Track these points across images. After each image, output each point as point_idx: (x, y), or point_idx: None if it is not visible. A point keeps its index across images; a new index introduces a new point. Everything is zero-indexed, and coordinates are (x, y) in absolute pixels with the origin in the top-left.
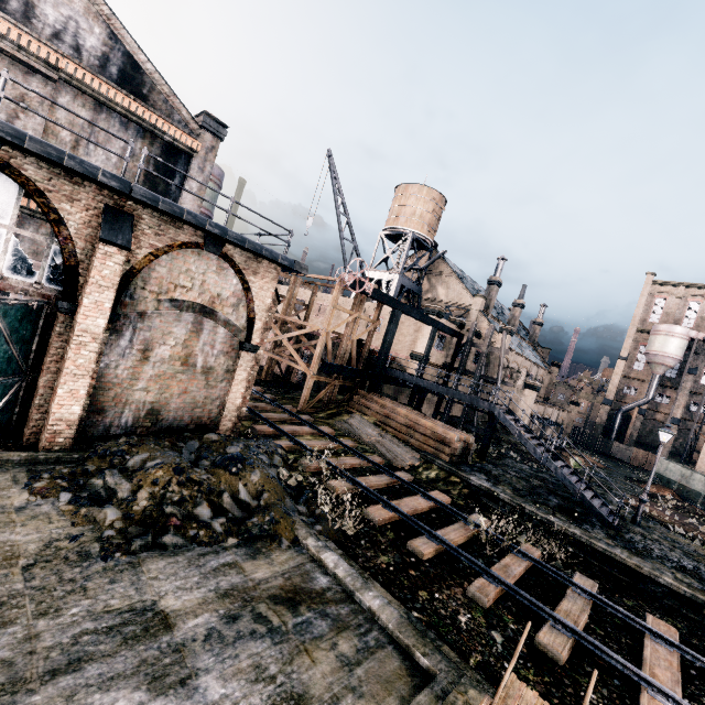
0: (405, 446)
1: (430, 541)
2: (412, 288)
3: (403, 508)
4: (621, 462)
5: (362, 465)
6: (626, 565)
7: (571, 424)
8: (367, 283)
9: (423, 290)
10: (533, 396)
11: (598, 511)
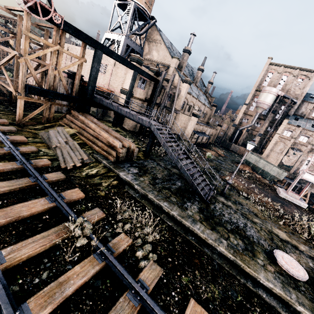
0: (80, 151)
1: None
2: (135, 48)
3: None
4: (234, 152)
5: (17, 169)
6: (200, 236)
7: (216, 135)
8: (53, 12)
9: (145, 52)
10: (195, 120)
11: (200, 192)
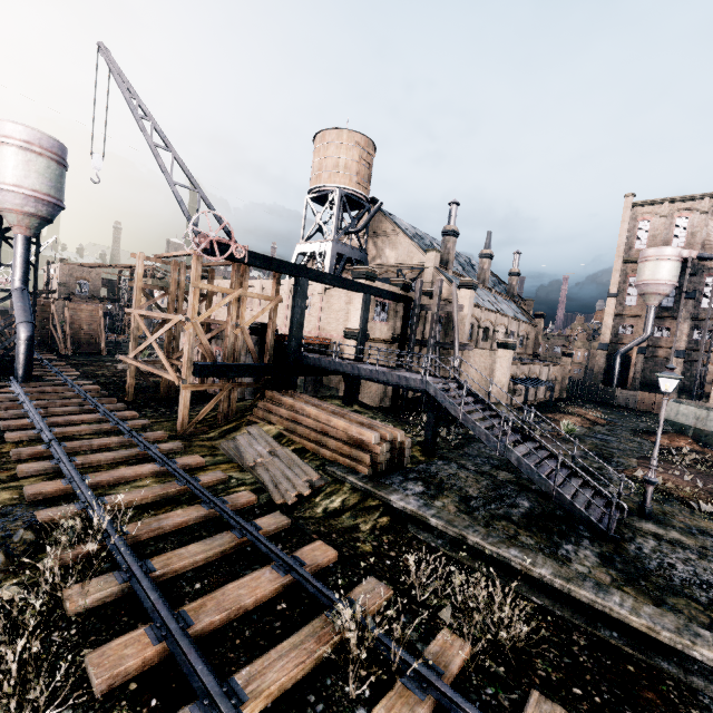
0: (302, 464)
1: None
2: (353, 255)
3: (202, 617)
4: (627, 410)
5: (206, 517)
6: (631, 626)
7: (566, 378)
8: (234, 245)
9: (371, 256)
10: (509, 355)
11: (585, 515)
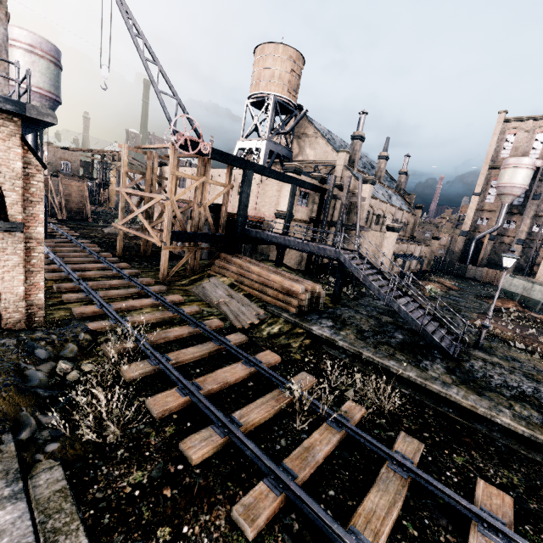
0: (251, 304)
1: (214, 433)
2: (281, 152)
3: (206, 386)
4: (474, 281)
5: (193, 333)
6: (461, 405)
7: (433, 256)
8: (202, 143)
9: (294, 154)
10: (394, 237)
11: (439, 344)
